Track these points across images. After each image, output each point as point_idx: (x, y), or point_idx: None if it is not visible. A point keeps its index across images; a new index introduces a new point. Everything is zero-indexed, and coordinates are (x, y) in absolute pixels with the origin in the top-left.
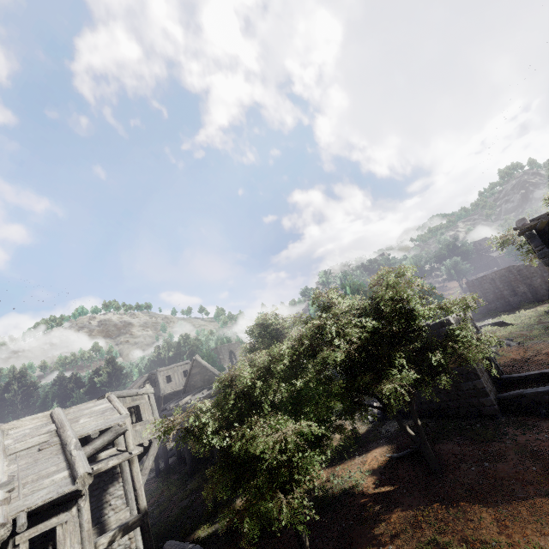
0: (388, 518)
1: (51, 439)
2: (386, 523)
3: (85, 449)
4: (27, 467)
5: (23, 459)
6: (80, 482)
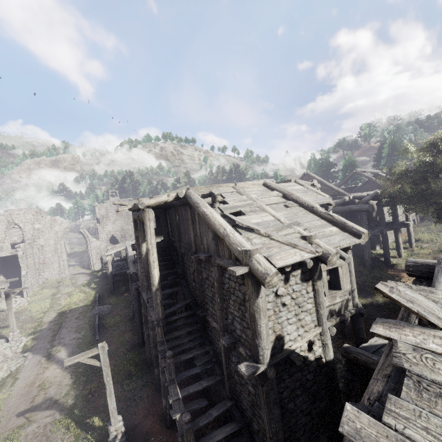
0: None
1: (288, 201)
2: None
3: None
4: (292, 216)
5: (282, 210)
6: (362, 238)
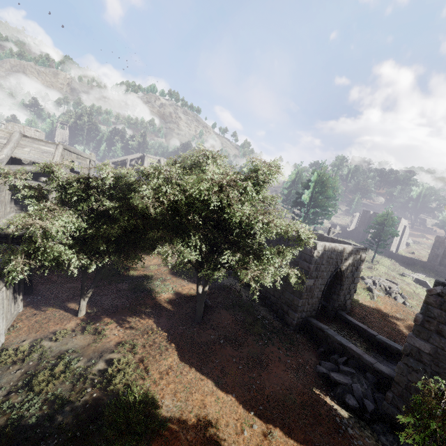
0: (143, 318)
1: None
2: (139, 320)
3: (18, 166)
4: None
5: None
6: None
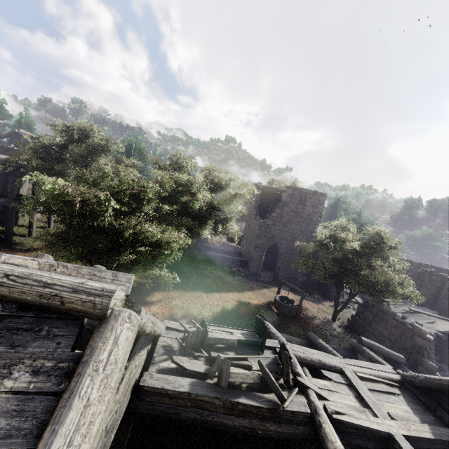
0: (152, 294)
1: None
2: (151, 296)
3: None
4: None
5: None
6: None
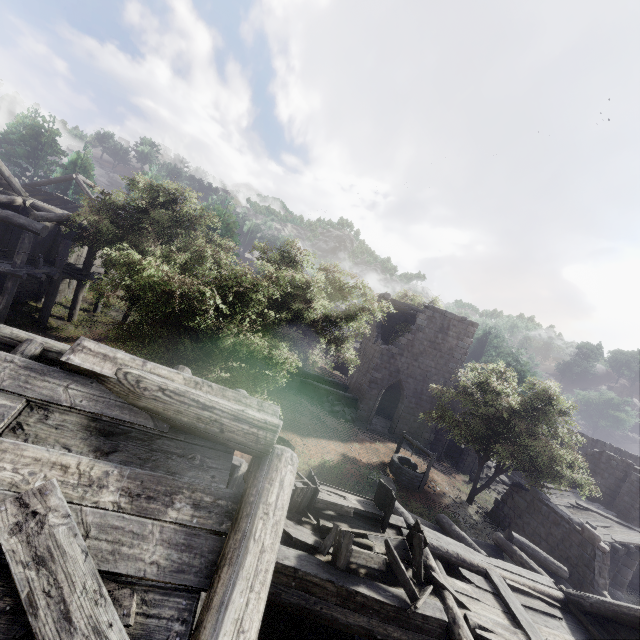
0: None
1: None
2: None
3: None
4: None
5: None
6: None
